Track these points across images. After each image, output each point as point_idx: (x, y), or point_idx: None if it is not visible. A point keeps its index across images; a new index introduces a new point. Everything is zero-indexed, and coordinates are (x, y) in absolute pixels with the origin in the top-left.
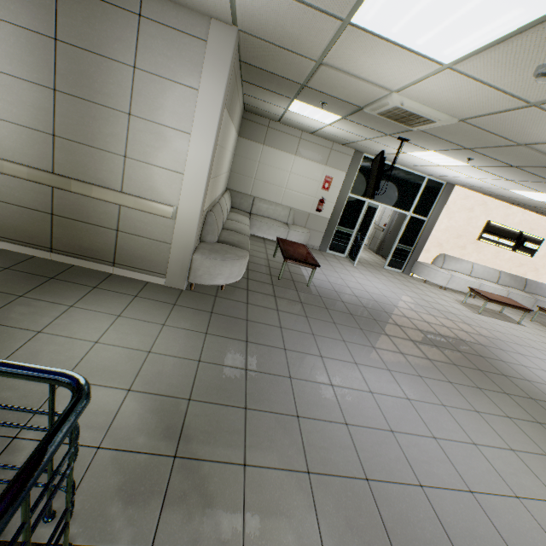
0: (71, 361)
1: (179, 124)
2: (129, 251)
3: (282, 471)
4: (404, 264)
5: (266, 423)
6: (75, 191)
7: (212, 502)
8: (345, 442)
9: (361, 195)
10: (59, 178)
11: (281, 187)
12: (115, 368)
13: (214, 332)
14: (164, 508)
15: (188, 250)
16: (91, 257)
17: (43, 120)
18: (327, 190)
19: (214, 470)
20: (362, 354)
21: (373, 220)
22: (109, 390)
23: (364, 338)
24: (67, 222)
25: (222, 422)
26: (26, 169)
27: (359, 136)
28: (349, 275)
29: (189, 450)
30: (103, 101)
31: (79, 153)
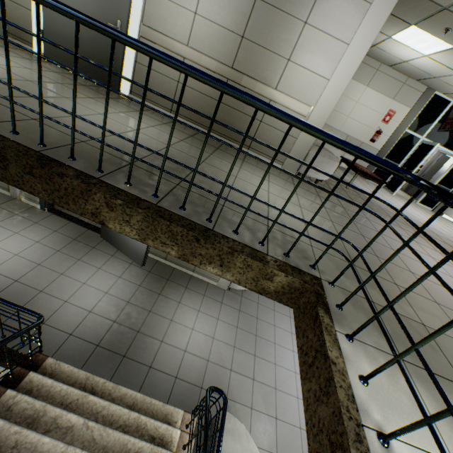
0: (263, 197)
1: (342, 35)
2: (263, 139)
3: (420, 296)
4: (437, 203)
5: (394, 268)
6: (243, 85)
7: (389, 294)
8: (451, 297)
9: (417, 132)
10: (235, 73)
11: (345, 115)
12: (289, 209)
13: (328, 208)
14: (365, 287)
15: (308, 145)
16: (235, 139)
17: (238, 24)
18: (386, 123)
19: (380, 280)
20: (432, 253)
21: (426, 156)
22: (294, 219)
23: (428, 244)
24: (228, 109)
25: (368, 258)
26: (216, 63)
27: (452, 70)
28: (392, 200)
29: (359, 265)
30: (289, 10)
31: (255, 54)
